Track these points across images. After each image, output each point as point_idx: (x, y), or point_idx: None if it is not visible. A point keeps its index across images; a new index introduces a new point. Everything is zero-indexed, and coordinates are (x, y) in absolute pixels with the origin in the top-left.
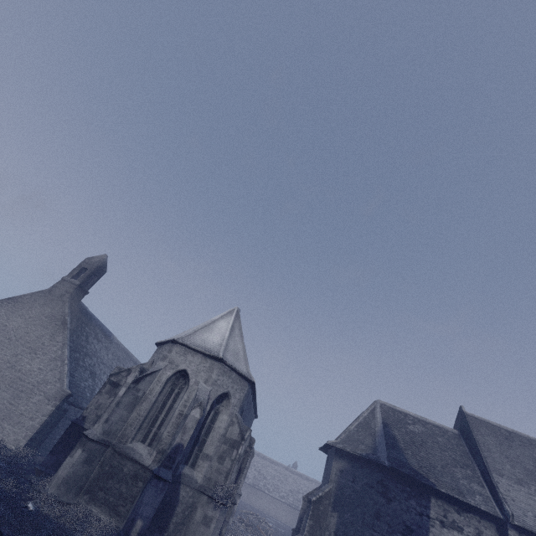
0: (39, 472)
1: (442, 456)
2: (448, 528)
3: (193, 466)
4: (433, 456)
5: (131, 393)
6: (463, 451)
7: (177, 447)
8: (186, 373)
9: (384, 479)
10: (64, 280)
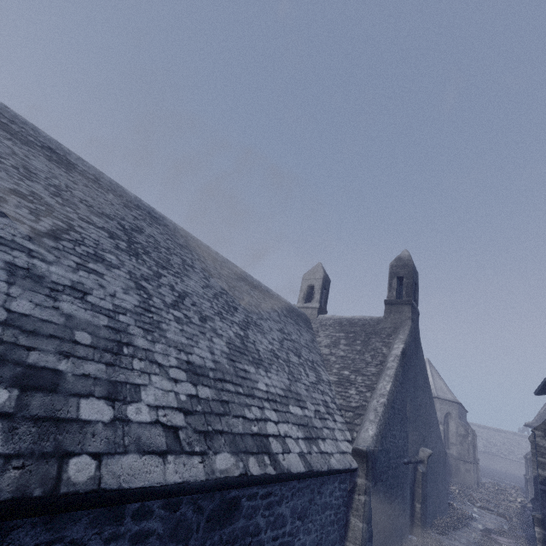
0: None
1: None
2: None
3: (448, 449)
4: None
5: None
6: None
7: None
8: None
9: None
10: None
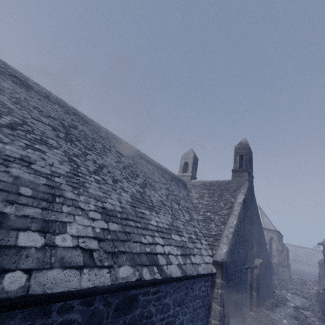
0: None
1: None
2: None
3: (272, 259)
4: None
5: None
6: None
7: None
8: None
9: None
10: None
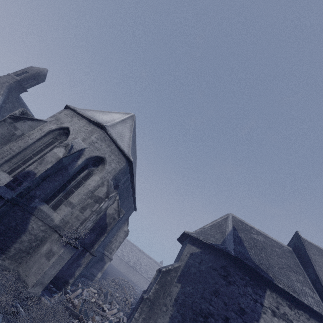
0: None
1: (279, 261)
2: (278, 318)
3: (55, 209)
4: (272, 259)
5: (7, 127)
6: (296, 263)
7: (27, 173)
8: (68, 131)
9: (228, 266)
10: (8, 75)
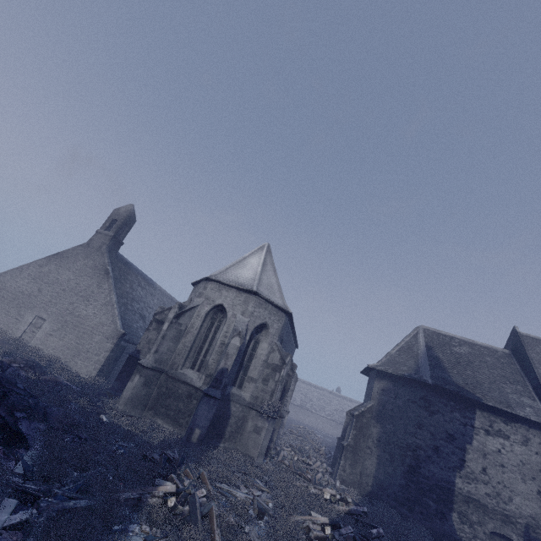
0: (110, 395)
1: (490, 374)
2: (493, 435)
3: (241, 388)
4: (480, 374)
5: (174, 327)
6: (514, 369)
7: (222, 371)
8: (223, 308)
9: (427, 395)
10: (98, 233)
